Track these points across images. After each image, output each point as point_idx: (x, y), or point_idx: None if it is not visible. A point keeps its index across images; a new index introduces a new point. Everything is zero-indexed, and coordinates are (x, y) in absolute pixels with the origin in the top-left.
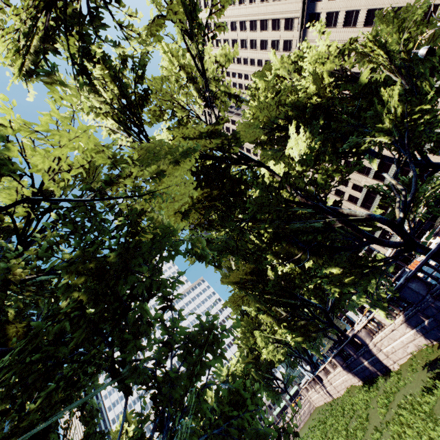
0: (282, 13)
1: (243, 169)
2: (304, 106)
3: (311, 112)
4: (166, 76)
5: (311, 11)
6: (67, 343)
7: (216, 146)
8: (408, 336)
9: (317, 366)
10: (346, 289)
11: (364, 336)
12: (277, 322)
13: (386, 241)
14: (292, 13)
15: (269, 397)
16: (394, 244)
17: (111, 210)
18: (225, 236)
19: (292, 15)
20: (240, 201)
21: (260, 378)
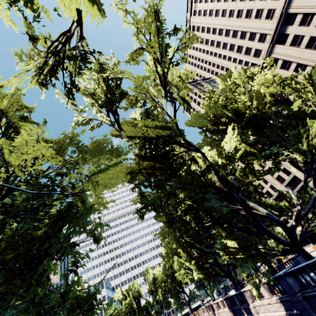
0: (259, 29)
1: (184, 151)
2: (244, 114)
3: (247, 120)
4: (147, 76)
5: (282, 31)
6: (0, 274)
7: (165, 134)
8: (279, 314)
9: (214, 298)
10: (236, 262)
11: (248, 296)
12: (189, 258)
13: (277, 237)
14: (267, 30)
15: (175, 304)
16: (283, 242)
17: (60, 186)
18: (156, 197)
19: (266, 32)
20: (174, 174)
21: (172, 288)
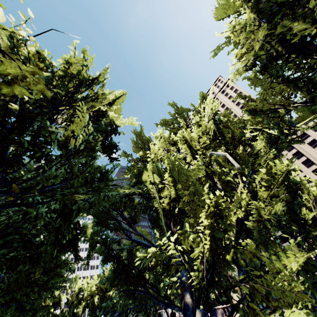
0: None
1: None
2: None
3: None
4: None
5: None
6: None
7: None
8: None
9: None
10: None
11: (219, 313)
12: None
13: None
14: None
15: None
16: None
17: None
18: None
19: None
20: None
21: (99, 305)
